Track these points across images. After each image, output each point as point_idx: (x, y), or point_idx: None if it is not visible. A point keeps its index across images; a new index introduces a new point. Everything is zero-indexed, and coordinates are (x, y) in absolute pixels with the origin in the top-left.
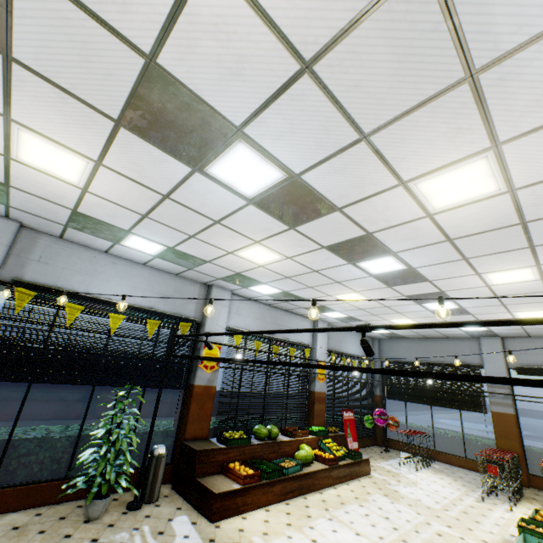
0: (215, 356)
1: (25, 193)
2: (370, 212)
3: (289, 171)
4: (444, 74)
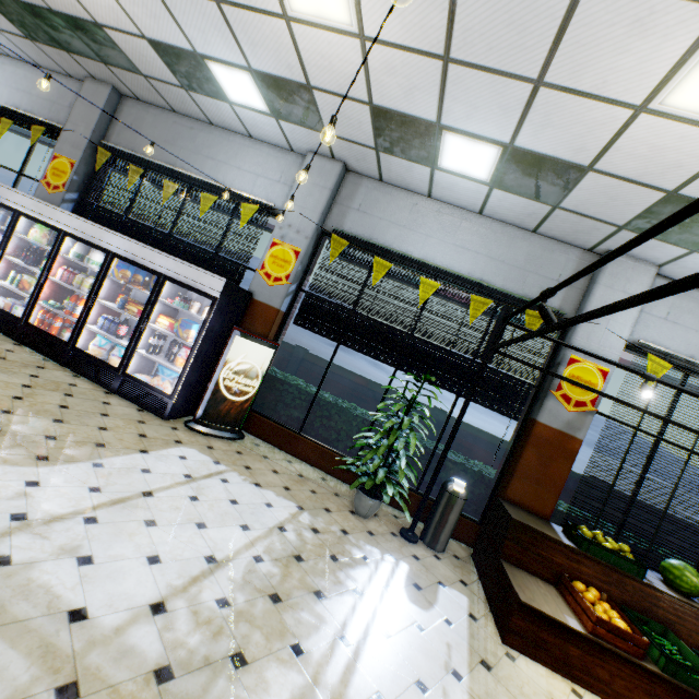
0: (591, 387)
1: (324, 94)
2: None
3: None
4: None
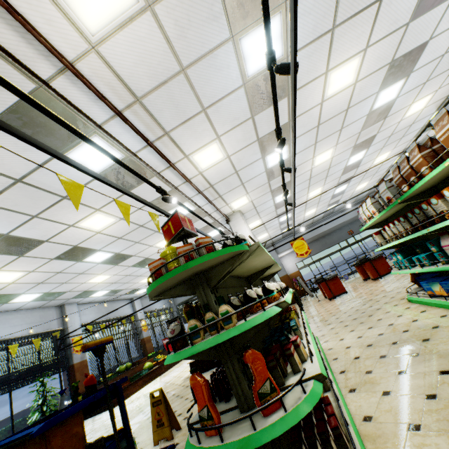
0: (81, 343)
1: None
2: (145, 253)
3: (115, 253)
4: (151, 232)
